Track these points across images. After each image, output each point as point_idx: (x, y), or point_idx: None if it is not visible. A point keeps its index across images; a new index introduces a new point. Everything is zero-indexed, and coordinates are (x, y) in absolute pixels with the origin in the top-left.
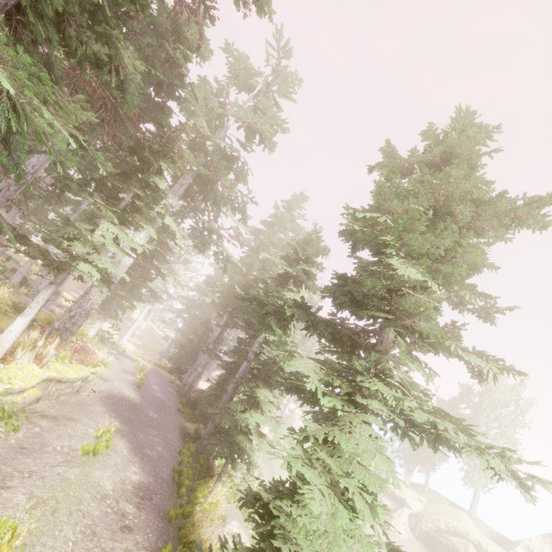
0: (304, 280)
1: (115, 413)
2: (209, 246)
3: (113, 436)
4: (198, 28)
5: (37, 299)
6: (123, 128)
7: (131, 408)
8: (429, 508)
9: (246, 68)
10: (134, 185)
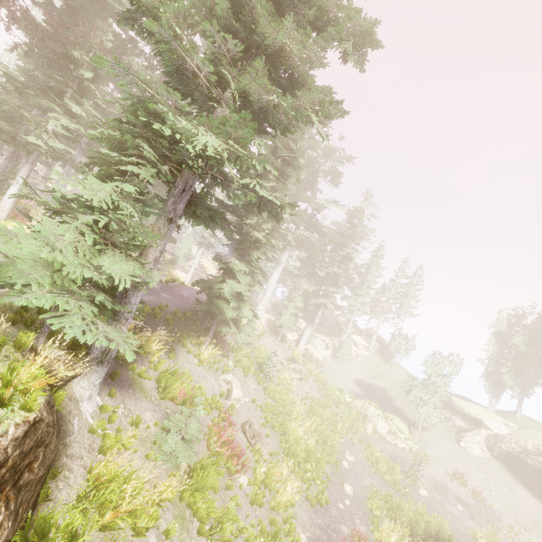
0: (283, 169)
1: None
2: None
3: None
4: None
5: (20, 174)
6: None
7: None
8: (518, 433)
9: None
10: (56, 73)
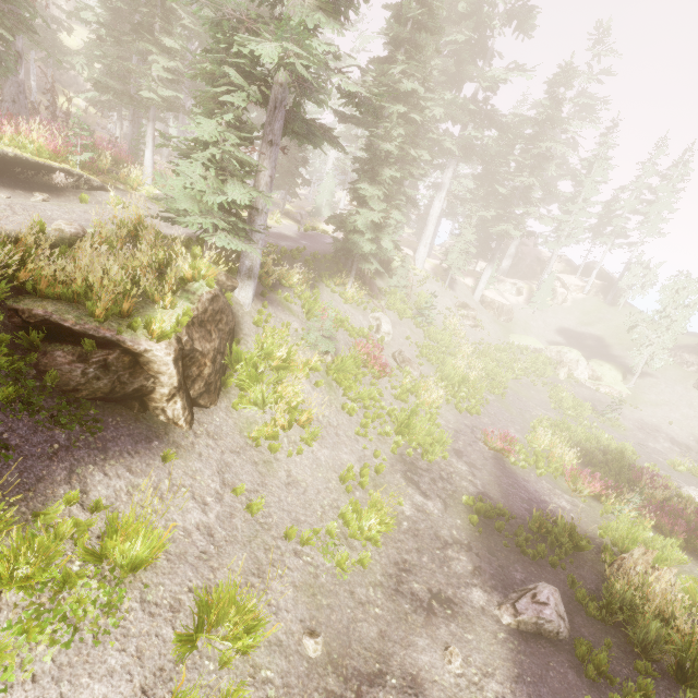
0: (414, 39)
1: None
2: None
3: None
4: None
5: (148, 135)
6: None
7: (281, 236)
8: None
9: None
10: (140, 5)
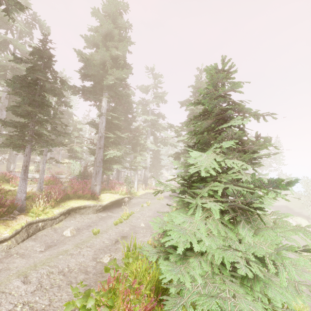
0: None
1: (166, 198)
2: (167, 143)
3: (164, 199)
4: (129, 109)
5: (136, 177)
6: (129, 130)
7: (170, 197)
8: None
9: (144, 88)
10: (137, 147)
